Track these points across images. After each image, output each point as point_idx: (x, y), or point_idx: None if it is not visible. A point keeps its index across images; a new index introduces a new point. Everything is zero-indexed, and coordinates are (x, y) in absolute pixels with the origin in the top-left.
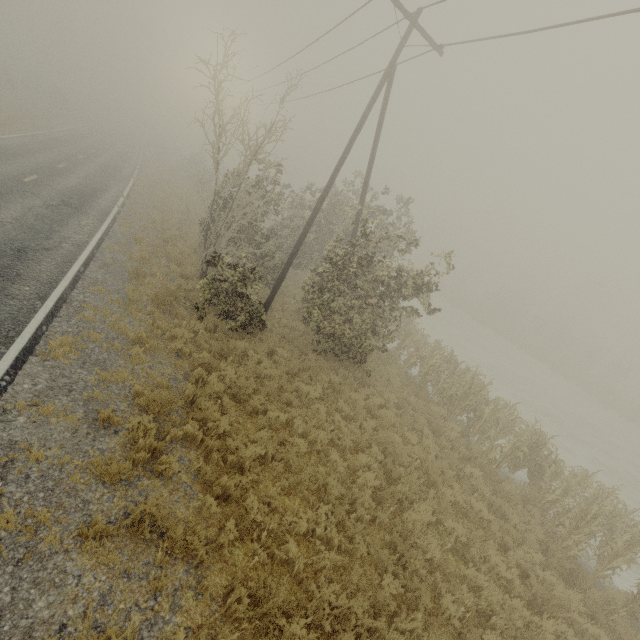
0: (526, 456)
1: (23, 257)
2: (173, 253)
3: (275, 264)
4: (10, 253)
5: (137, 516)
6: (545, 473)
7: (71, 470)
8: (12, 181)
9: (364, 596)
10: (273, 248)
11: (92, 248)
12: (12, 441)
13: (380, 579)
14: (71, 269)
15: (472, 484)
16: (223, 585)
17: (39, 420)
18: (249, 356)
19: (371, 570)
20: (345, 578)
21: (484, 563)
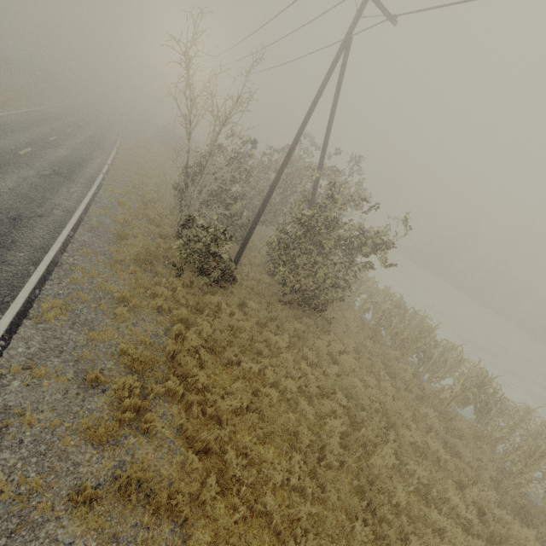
0: (473, 394)
1: (18, 225)
2: (152, 215)
3: (242, 222)
4: (6, 221)
5: (124, 481)
6: (491, 410)
7: (62, 432)
8: (9, 154)
9: (338, 544)
10: (240, 208)
11: (80, 213)
12: (7, 406)
13: (351, 526)
14: (61, 234)
15: (426, 423)
16: (207, 542)
17: (32, 383)
18: (222, 309)
19: (342, 515)
20: (319, 527)
21: (445, 504)
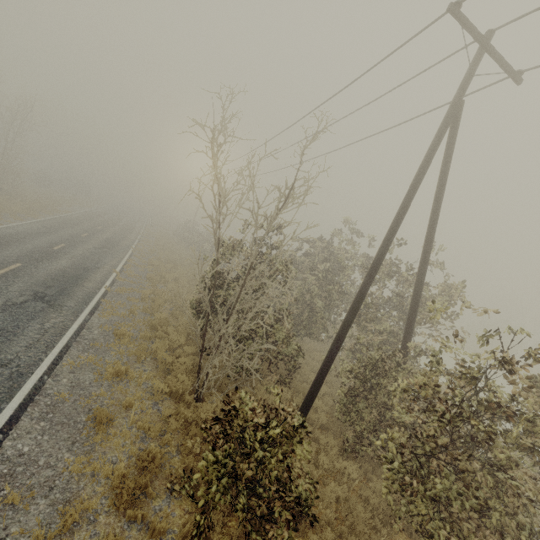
0: None
1: None
2: (160, 355)
3: (291, 352)
4: None
5: None
6: None
7: None
8: None
9: None
10: (288, 332)
11: (41, 373)
12: None
13: None
14: None
15: None
16: None
17: None
18: None
19: None
20: None
21: None
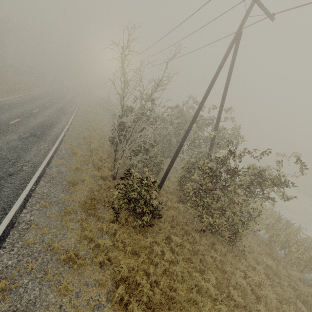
0: None
1: None
2: (95, 161)
3: (158, 161)
4: None
5: None
6: None
7: None
8: (2, 125)
9: None
10: (156, 152)
11: (44, 166)
12: None
13: None
14: (25, 189)
15: None
16: None
17: None
18: (154, 250)
19: None
20: None
21: None
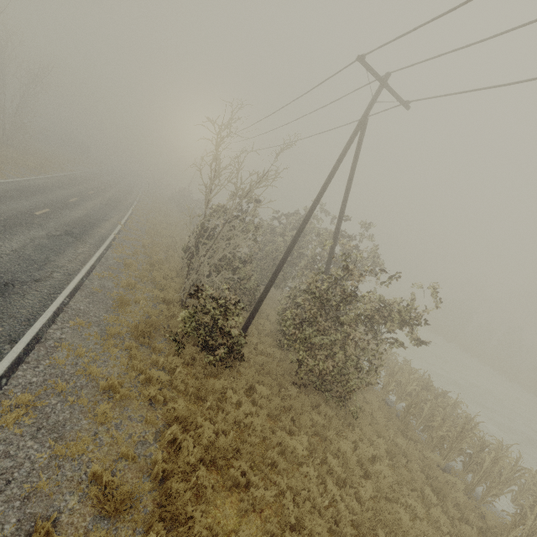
0: None
1: (8, 291)
2: (158, 278)
3: (251, 287)
4: None
5: None
6: None
7: None
8: (24, 215)
9: None
10: (250, 272)
11: (82, 276)
12: None
13: None
14: (55, 301)
15: None
16: None
17: None
18: (227, 397)
19: None
20: None
21: None
